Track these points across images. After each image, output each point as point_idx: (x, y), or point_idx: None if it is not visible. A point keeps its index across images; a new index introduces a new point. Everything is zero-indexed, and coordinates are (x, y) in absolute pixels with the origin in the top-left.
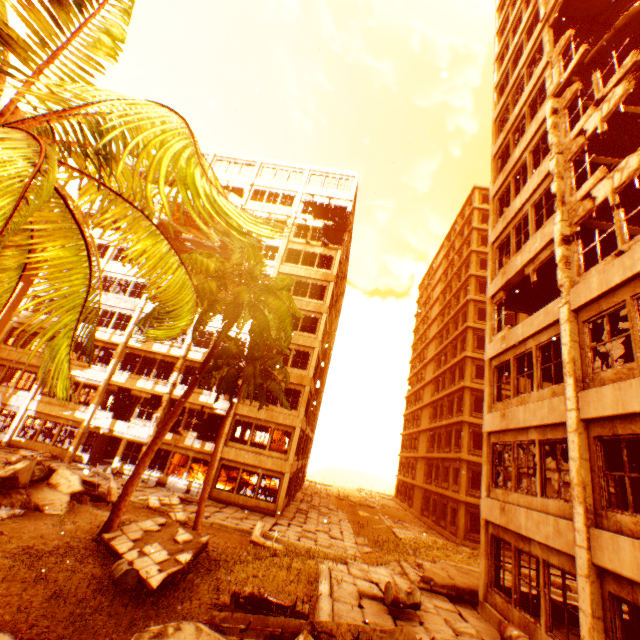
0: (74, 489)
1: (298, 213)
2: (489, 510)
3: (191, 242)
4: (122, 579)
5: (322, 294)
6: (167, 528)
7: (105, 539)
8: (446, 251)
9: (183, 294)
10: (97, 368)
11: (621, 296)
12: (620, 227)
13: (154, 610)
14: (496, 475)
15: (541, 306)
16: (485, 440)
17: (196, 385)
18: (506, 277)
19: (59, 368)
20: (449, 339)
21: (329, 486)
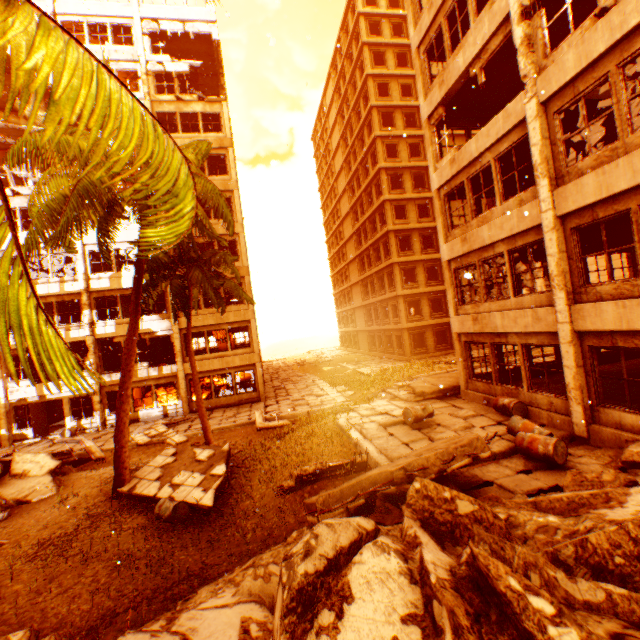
0: (50, 467)
1: (147, 54)
2: (461, 325)
3: (4, 132)
4: (174, 515)
5: (221, 168)
6: (182, 455)
7: (125, 493)
8: (336, 84)
9: (154, 159)
10: None
11: (604, 69)
12: None
13: (221, 521)
14: (460, 295)
15: (474, 118)
16: (446, 269)
17: (140, 313)
18: (446, 87)
19: (39, 343)
20: (363, 188)
21: (284, 360)
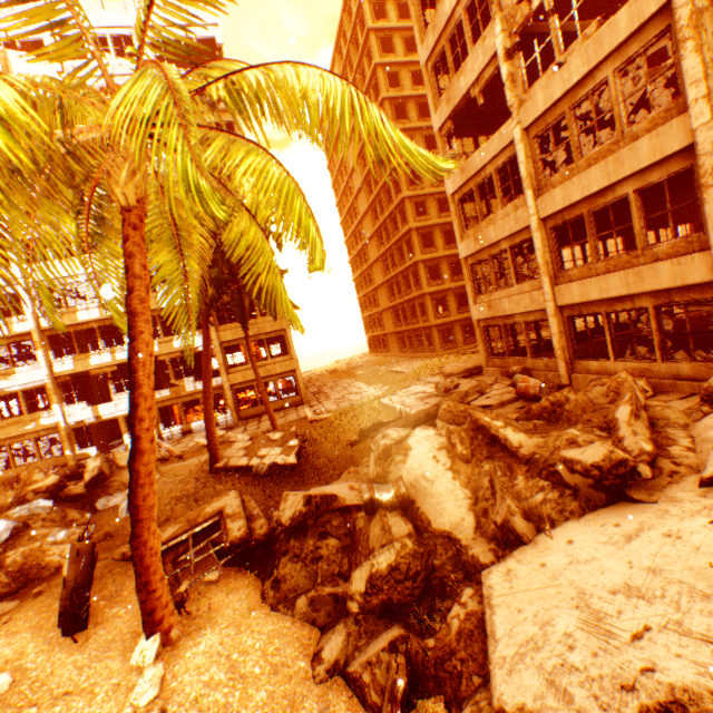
0: None
1: None
2: (479, 313)
3: None
4: (270, 471)
5: None
6: (257, 440)
7: (220, 468)
8: (342, 71)
9: None
10: (24, 369)
11: (562, 109)
12: (557, 37)
13: (305, 473)
14: (477, 287)
15: (480, 126)
16: (464, 265)
17: (210, 325)
18: (452, 105)
19: (292, 315)
20: (380, 185)
21: (313, 371)
